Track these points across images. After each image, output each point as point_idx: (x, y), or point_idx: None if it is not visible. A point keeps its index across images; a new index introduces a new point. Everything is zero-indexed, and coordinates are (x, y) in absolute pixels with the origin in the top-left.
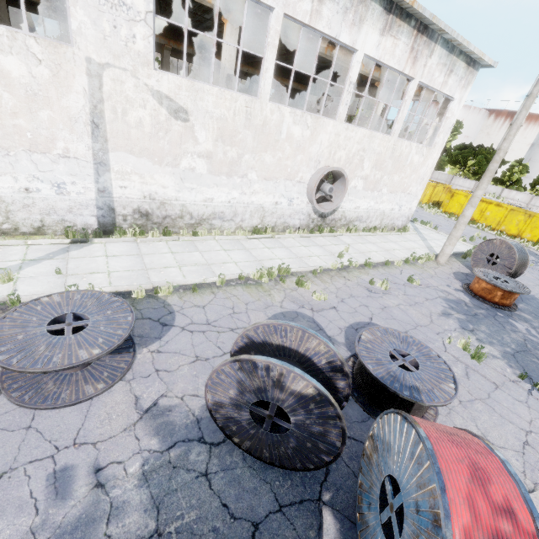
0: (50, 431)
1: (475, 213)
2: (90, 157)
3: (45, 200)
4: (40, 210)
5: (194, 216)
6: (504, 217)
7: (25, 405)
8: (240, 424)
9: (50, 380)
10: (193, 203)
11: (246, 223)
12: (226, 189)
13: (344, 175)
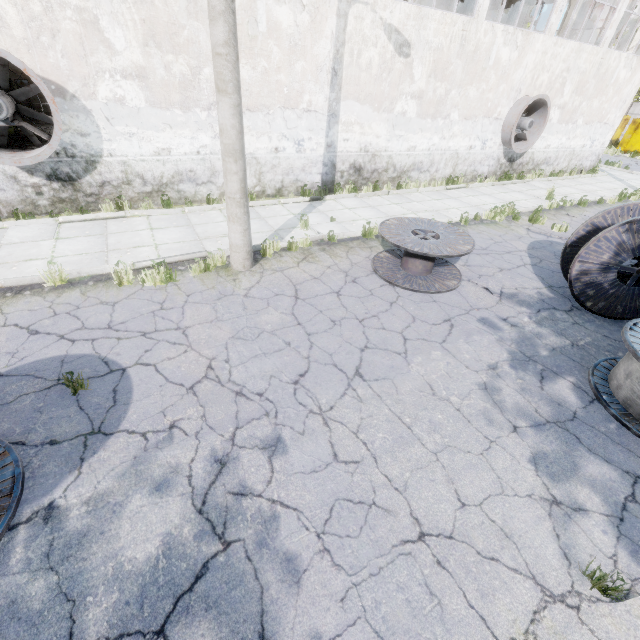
0: (450, 303)
1: None
2: (325, 109)
3: (287, 160)
4: (282, 171)
5: (397, 169)
6: None
7: (420, 290)
8: (600, 287)
9: (417, 279)
10: (398, 153)
11: (439, 174)
12: (429, 134)
13: (546, 104)
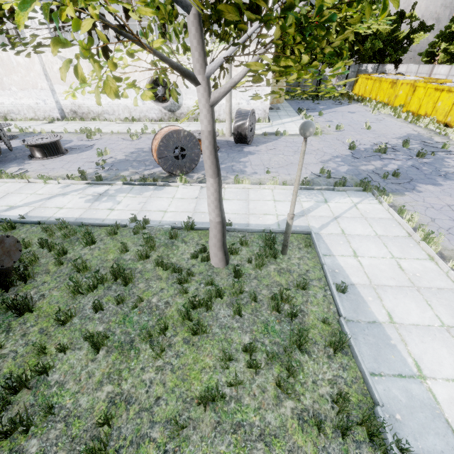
0: None
1: (429, 106)
2: (49, 88)
3: (43, 107)
4: (43, 111)
5: (95, 113)
6: (452, 105)
7: None
8: None
9: None
10: (92, 106)
11: (122, 116)
12: (104, 97)
13: (165, 80)
